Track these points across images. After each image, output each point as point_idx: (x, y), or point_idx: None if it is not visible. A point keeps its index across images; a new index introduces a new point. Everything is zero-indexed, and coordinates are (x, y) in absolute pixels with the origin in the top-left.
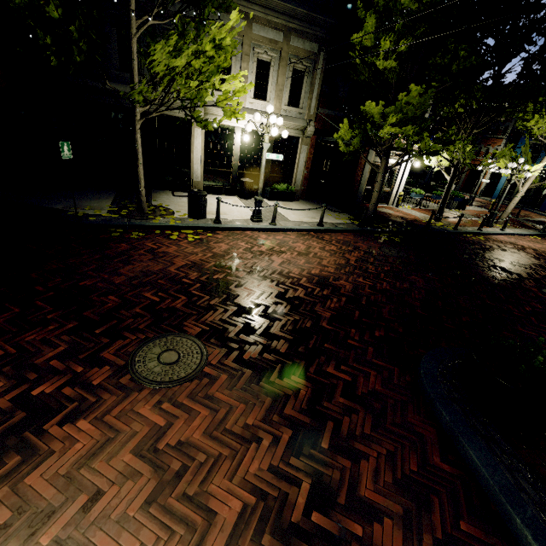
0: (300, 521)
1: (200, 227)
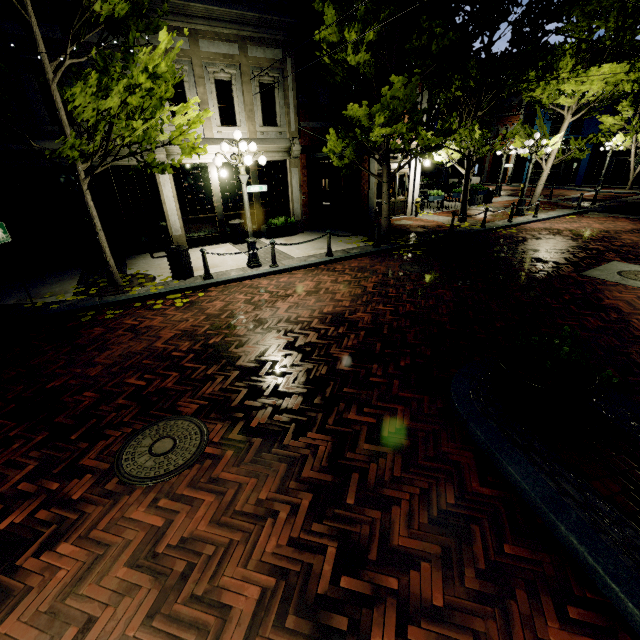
0: (328, 591)
1: (189, 288)
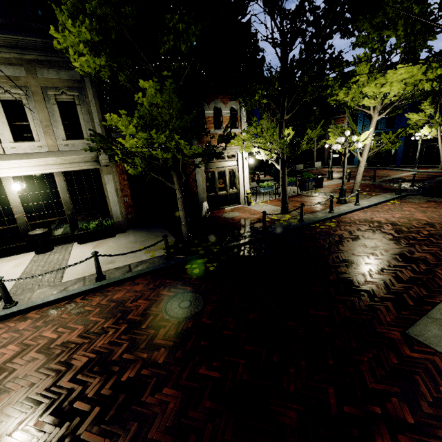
0: None
1: None
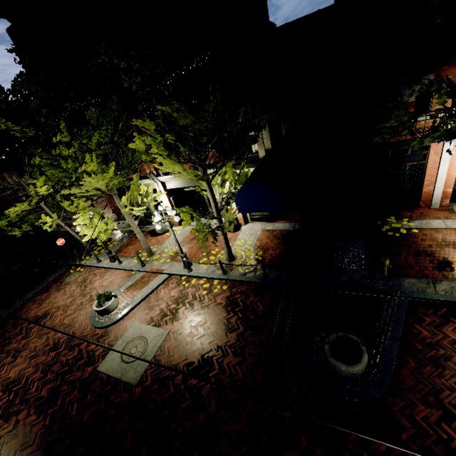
0: None
1: None
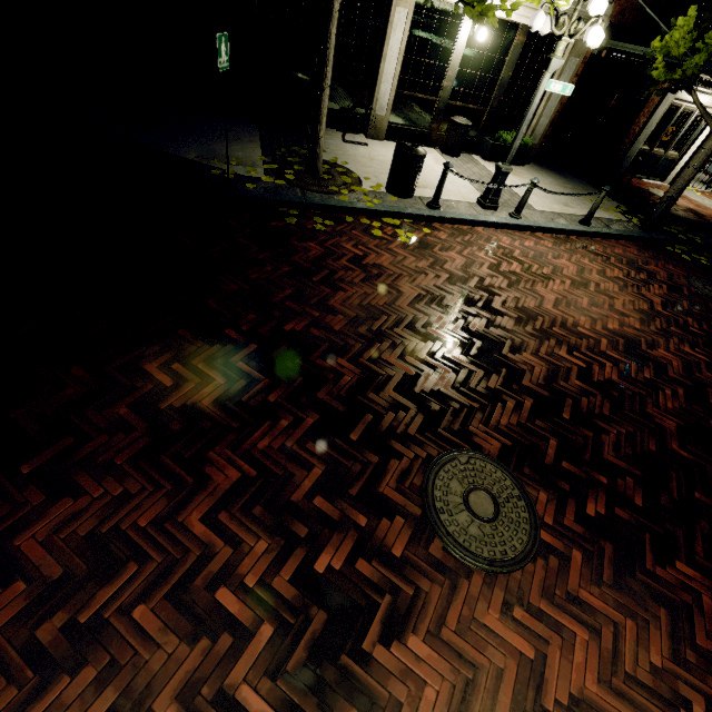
0: None
1: (411, 214)
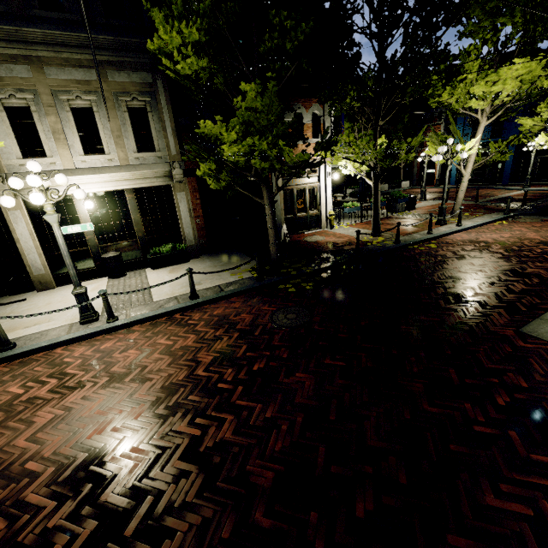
0: None
1: None
